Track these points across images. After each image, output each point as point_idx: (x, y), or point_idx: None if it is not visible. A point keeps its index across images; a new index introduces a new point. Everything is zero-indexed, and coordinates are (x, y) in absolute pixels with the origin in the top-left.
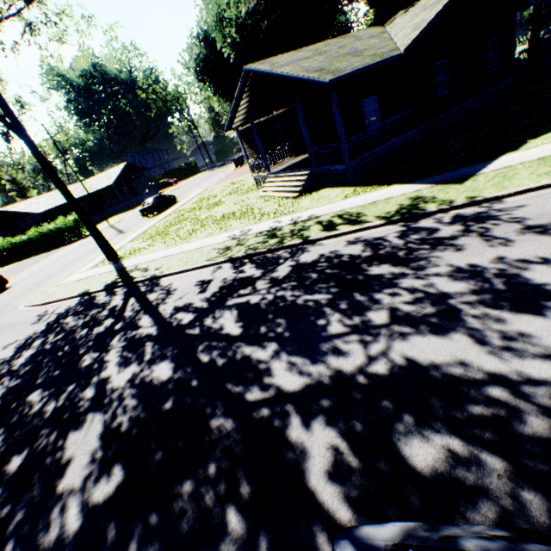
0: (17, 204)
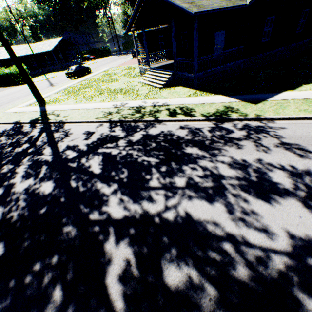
0: None
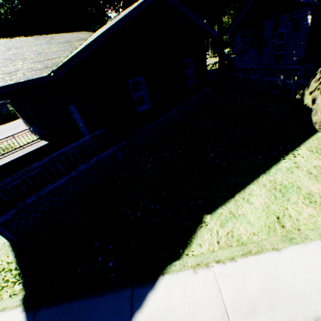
0: None
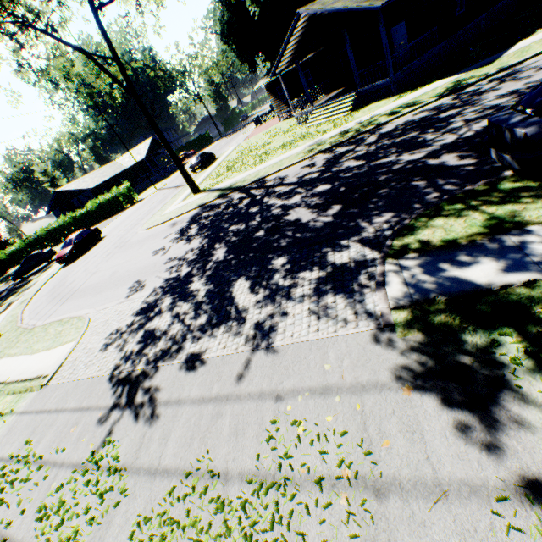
0: (68, 185)
